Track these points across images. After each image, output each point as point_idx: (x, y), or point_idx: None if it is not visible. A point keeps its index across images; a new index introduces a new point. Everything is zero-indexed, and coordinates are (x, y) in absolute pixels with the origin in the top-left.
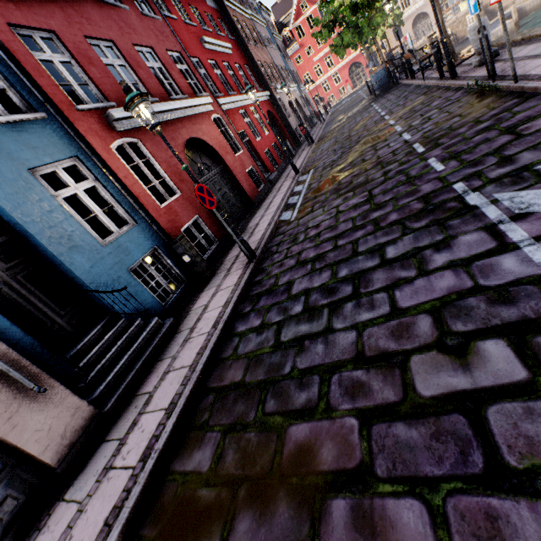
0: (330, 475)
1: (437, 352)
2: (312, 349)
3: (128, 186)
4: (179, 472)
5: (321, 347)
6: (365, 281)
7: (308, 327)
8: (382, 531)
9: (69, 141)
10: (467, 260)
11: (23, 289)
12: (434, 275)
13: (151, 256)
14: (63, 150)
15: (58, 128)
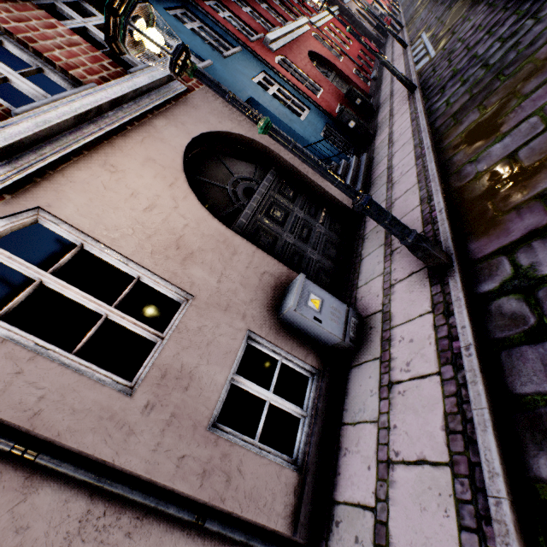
0: None
1: None
2: (529, 35)
3: (295, 85)
4: (454, 137)
5: (538, 27)
6: None
7: (515, 39)
8: None
9: (256, 63)
10: None
11: None
12: None
13: (326, 131)
14: (257, 68)
15: (248, 55)
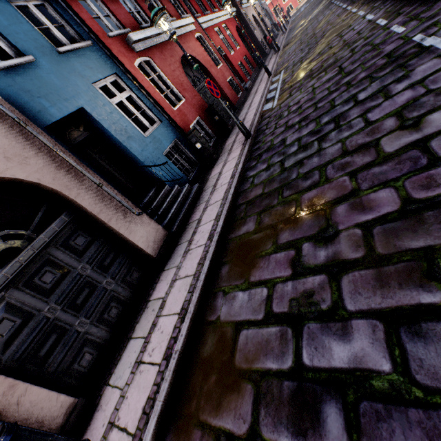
0: (334, 200)
1: (399, 131)
2: (310, 162)
3: (151, 94)
4: (235, 237)
5: (316, 159)
6: (343, 117)
7: (304, 154)
8: (368, 204)
9: (109, 62)
10: (421, 80)
11: (107, 165)
12: (396, 96)
13: (174, 146)
14: (107, 68)
15: (100, 52)
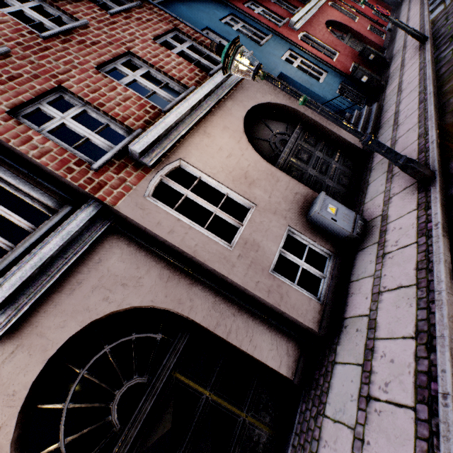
0: None
1: None
2: None
3: (315, 55)
4: None
5: None
6: None
7: None
8: None
9: (283, 43)
10: None
11: None
12: None
13: (341, 88)
14: (284, 47)
15: (277, 39)
